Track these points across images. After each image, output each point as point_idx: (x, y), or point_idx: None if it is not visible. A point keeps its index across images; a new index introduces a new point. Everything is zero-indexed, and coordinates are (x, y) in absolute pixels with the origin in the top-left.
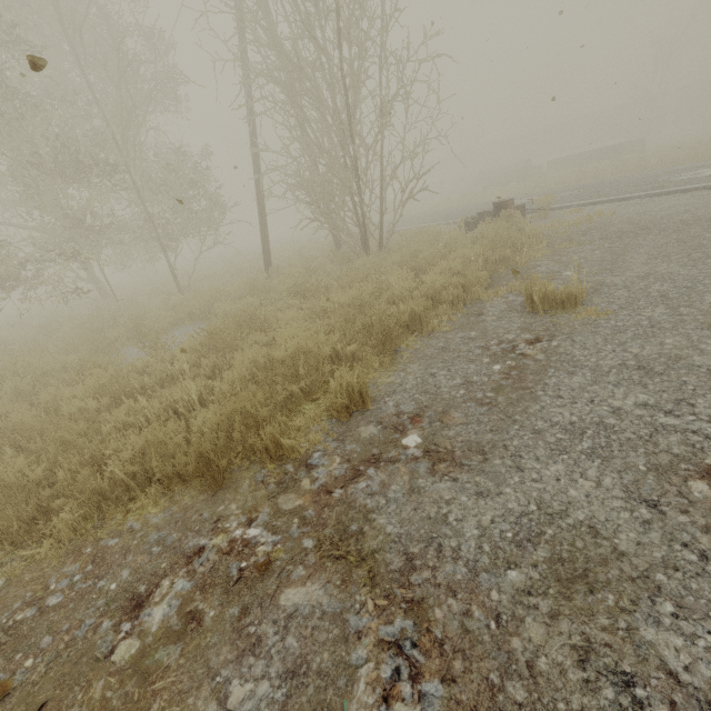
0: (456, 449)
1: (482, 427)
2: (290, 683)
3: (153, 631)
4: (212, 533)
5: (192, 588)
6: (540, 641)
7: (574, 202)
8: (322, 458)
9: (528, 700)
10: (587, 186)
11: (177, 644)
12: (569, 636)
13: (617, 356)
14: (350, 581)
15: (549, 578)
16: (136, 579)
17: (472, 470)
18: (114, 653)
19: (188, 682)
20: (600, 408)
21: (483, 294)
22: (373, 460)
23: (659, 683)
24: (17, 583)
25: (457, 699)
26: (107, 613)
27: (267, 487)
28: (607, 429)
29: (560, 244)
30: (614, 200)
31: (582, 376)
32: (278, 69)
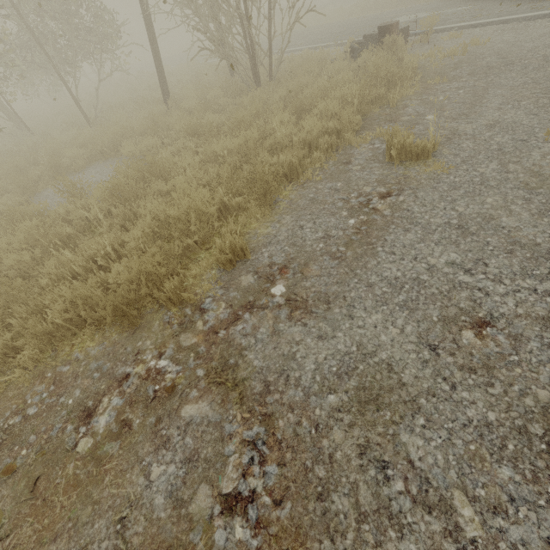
0: (309, 298)
1: (331, 279)
2: (188, 466)
3: (101, 433)
4: (134, 364)
5: (124, 404)
6: (340, 441)
7: (457, 24)
8: (212, 303)
9: (325, 476)
10: None
11: (117, 441)
12: (357, 438)
13: (445, 214)
14: (227, 401)
15: (354, 400)
16: (85, 397)
17: (318, 317)
18: (78, 447)
19: (126, 465)
20: (420, 265)
21: (354, 140)
22: (249, 306)
23: (402, 467)
24: (4, 398)
25: (285, 475)
26: (69, 420)
27: (172, 327)
28: (420, 284)
29: (432, 80)
30: (494, 23)
31: (414, 233)
32: None
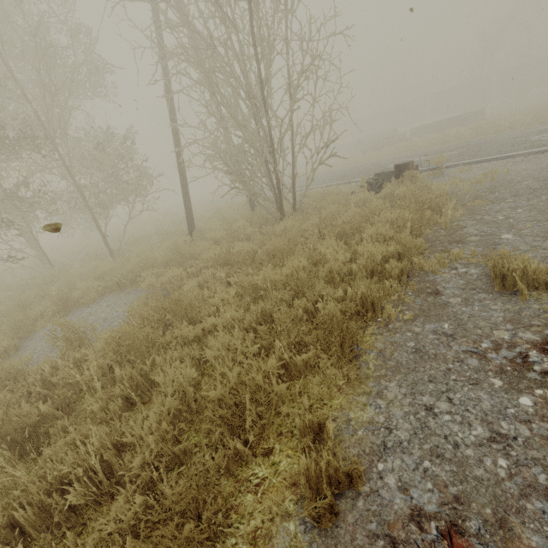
0: None
1: None
2: None
3: None
4: None
5: None
6: None
7: (460, 161)
8: None
9: None
10: (460, 147)
11: None
12: None
13: None
14: None
15: None
16: None
17: None
18: None
19: None
20: None
21: (427, 265)
22: None
23: None
24: None
25: None
26: None
27: None
28: None
29: (472, 202)
30: (499, 158)
31: None
32: (192, 46)
